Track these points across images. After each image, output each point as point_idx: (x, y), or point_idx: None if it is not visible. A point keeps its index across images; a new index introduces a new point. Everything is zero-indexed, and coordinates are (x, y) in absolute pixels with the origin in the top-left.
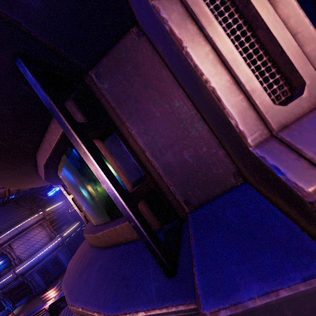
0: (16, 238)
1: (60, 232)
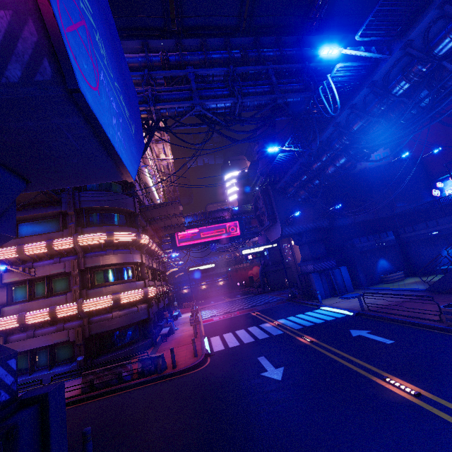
0: None
1: None
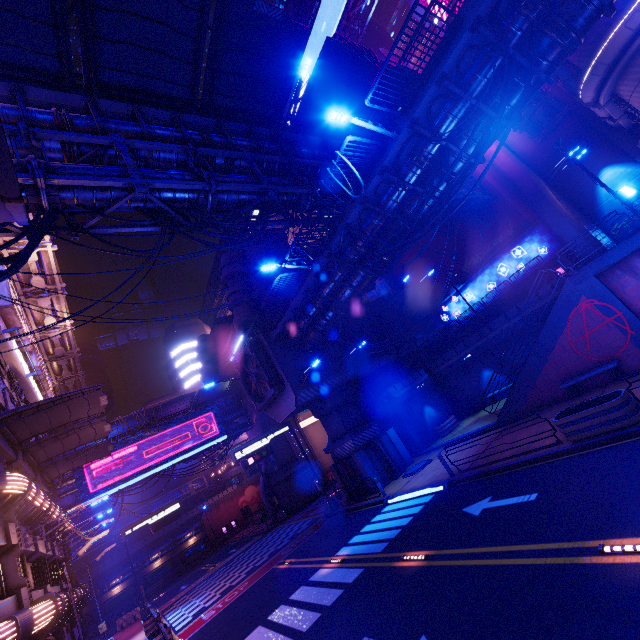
0: None
1: None
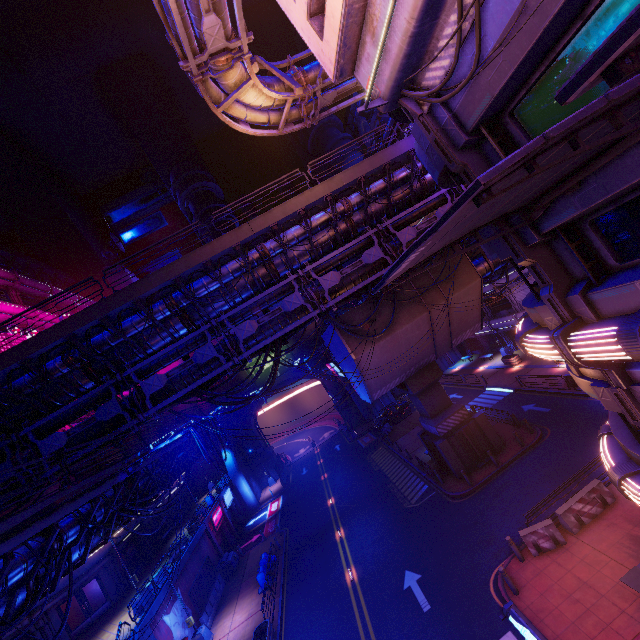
0: (515, 283)
1: None
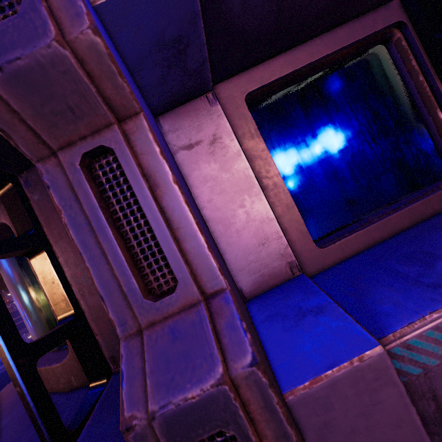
0: None
1: (25, 332)
